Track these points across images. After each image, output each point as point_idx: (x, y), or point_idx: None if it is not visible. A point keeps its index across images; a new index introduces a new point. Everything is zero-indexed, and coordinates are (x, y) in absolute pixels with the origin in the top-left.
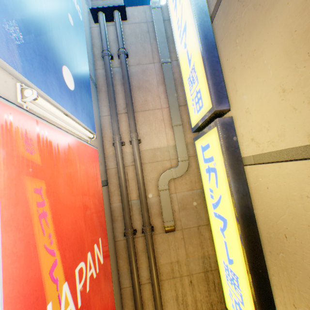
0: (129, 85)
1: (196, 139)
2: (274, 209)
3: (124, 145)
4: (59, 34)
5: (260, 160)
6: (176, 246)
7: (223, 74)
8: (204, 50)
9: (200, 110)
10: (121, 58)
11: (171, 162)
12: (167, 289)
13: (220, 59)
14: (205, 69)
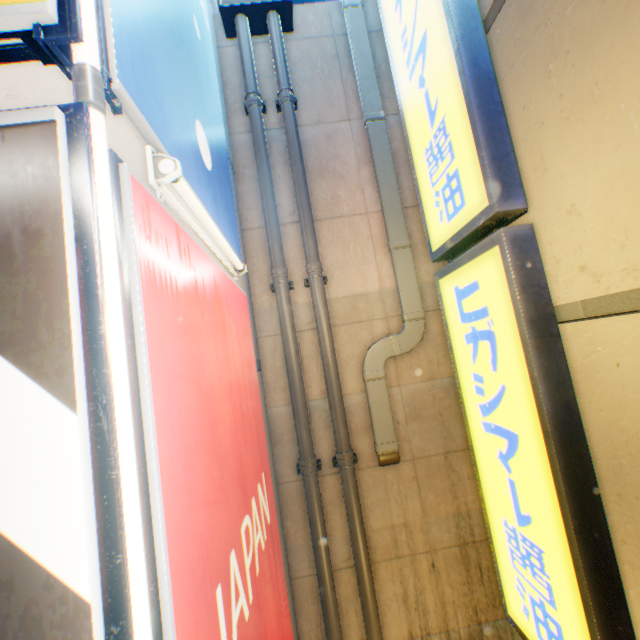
0: (303, 165)
1: (442, 275)
2: (632, 408)
3: (292, 288)
4: (187, 56)
5: (602, 309)
6: (402, 493)
7: (511, 137)
8: (471, 89)
9: (457, 214)
10: (286, 111)
11: (388, 323)
12: (385, 580)
13: (506, 107)
14: (473, 127)
